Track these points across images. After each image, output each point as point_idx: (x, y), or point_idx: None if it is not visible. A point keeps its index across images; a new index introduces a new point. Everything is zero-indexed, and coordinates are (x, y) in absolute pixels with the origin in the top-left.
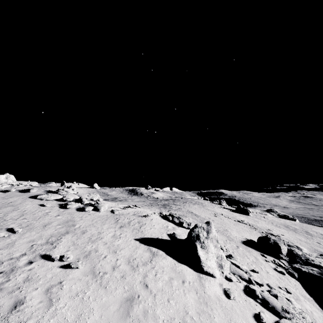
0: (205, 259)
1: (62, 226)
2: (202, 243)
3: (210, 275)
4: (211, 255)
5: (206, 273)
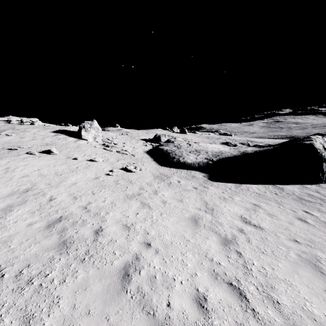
0: (85, 135)
1: (7, 128)
2: (86, 129)
3: (85, 140)
4: (91, 134)
5: (83, 139)
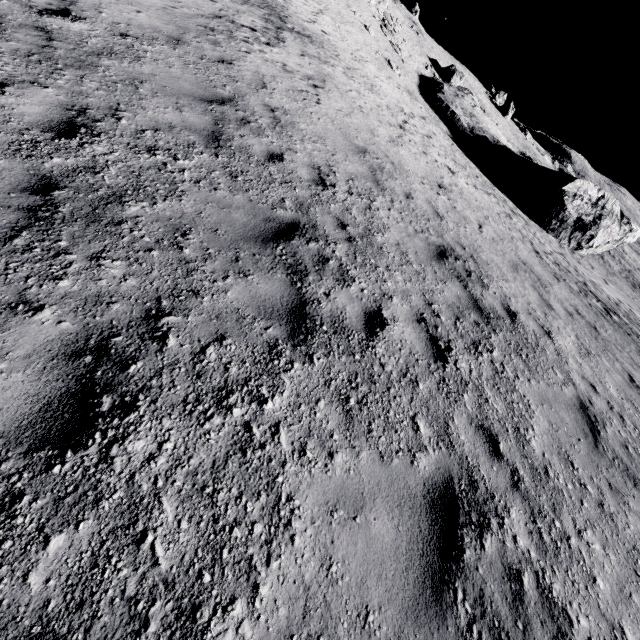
0: None
1: None
2: None
3: None
4: None
5: None
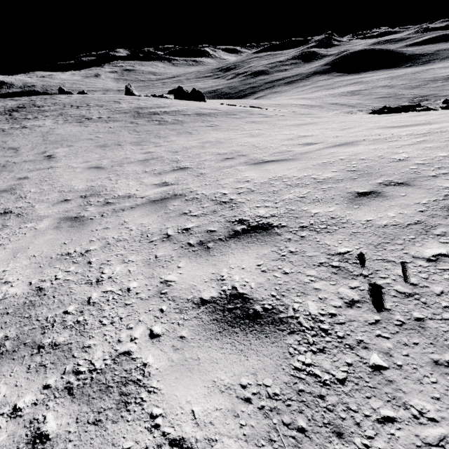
0: None
1: None
2: None
3: None
4: None
5: None
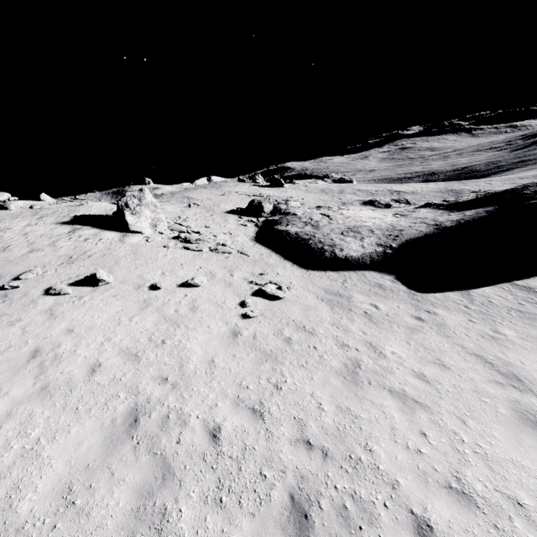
0: (134, 223)
1: None
2: (133, 210)
3: (138, 233)
4: (144, 218)
5: (134, 232)
